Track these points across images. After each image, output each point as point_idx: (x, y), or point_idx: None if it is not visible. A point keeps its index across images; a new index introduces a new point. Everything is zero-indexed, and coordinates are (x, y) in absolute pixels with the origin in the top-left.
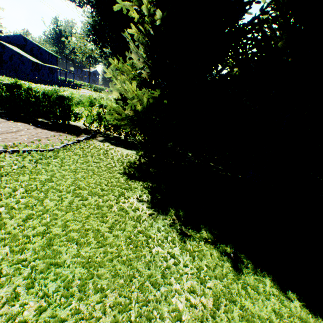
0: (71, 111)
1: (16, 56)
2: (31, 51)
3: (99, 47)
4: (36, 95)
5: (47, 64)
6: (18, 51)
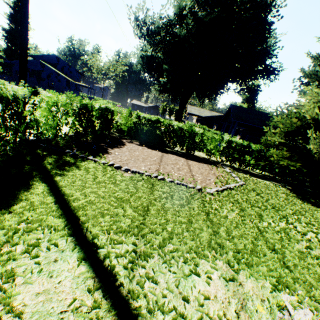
0: (203, 144)
1: (53, 75)
2: (62, 69)
3: (153, 75)
4: (174, 130)
5: (77, 82)
6: (55, 70)
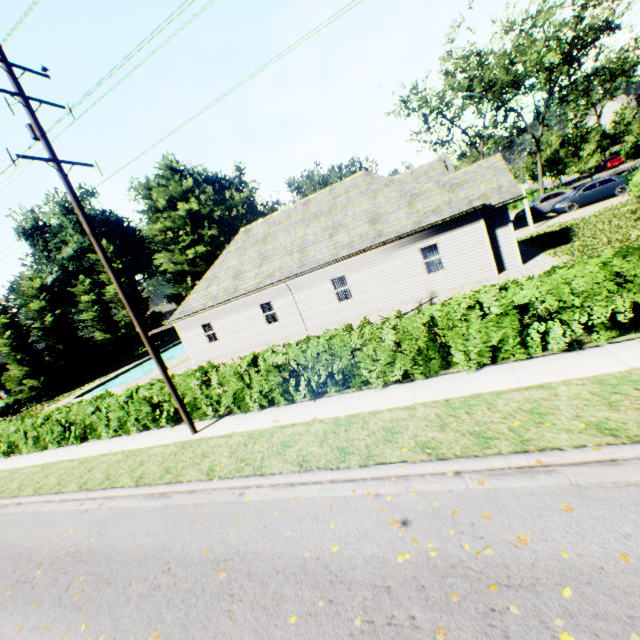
0: None
1: None
2: None
3: None
4: None
5: None
6: None
